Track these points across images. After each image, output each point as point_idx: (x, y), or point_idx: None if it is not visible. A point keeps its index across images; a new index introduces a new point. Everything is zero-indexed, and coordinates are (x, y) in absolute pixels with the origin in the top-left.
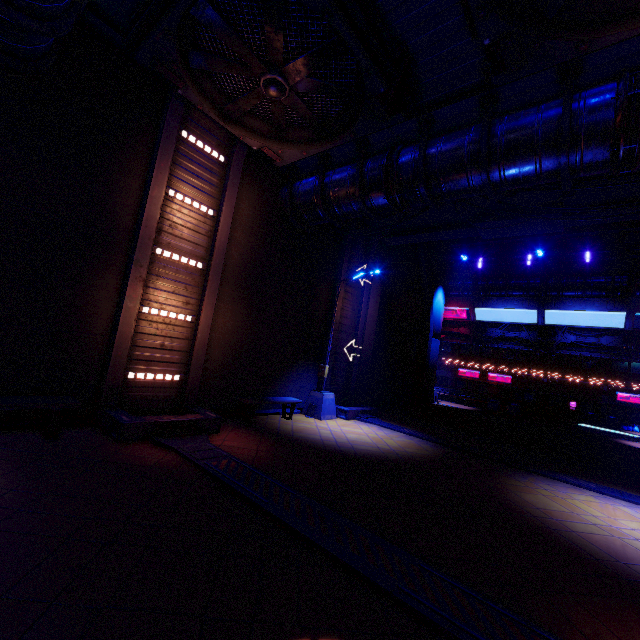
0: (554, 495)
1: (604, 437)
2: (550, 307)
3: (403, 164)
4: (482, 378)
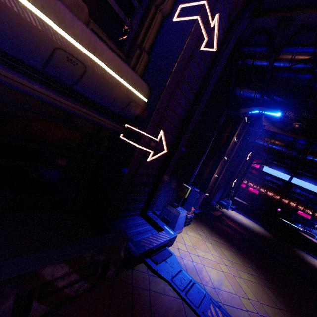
0: (312, 260)
1: (295, 229)
2: (296, 177)
3: (314, 150)
4: (246, 188)
